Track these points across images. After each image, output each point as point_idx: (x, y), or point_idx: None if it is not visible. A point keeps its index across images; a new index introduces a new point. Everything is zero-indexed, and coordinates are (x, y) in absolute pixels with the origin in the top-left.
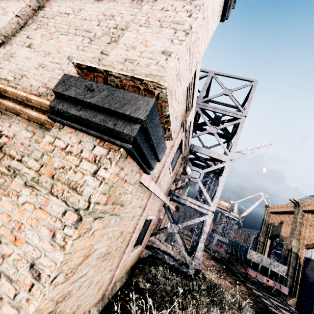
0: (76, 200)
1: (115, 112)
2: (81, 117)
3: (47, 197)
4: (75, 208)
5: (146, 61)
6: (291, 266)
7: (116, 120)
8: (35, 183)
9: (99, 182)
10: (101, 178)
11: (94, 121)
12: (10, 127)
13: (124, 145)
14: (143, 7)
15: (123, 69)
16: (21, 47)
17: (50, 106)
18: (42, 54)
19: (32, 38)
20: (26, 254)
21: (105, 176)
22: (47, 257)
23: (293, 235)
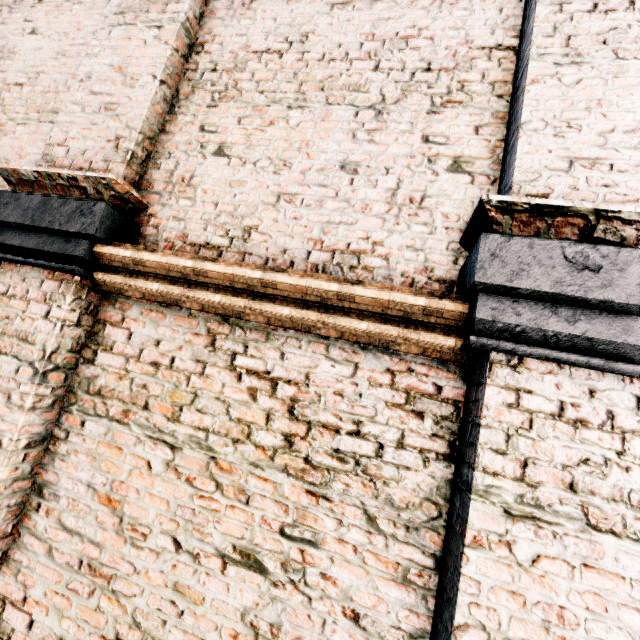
0: None
1: None
2: (587, 339)
3: (588, 537)
4: None
5: (632, 157)
6: None
7: None
8: (533, 507)
9: None
10: None
11: (636, 343)
12: (285, 360)
13: None
14: (473, 2)
15: (579, 187)
16: (202, 158)
17: (480, 320)
18: (268, 168)
19: (215, 129)
20: None
21: None
22: None
23: None
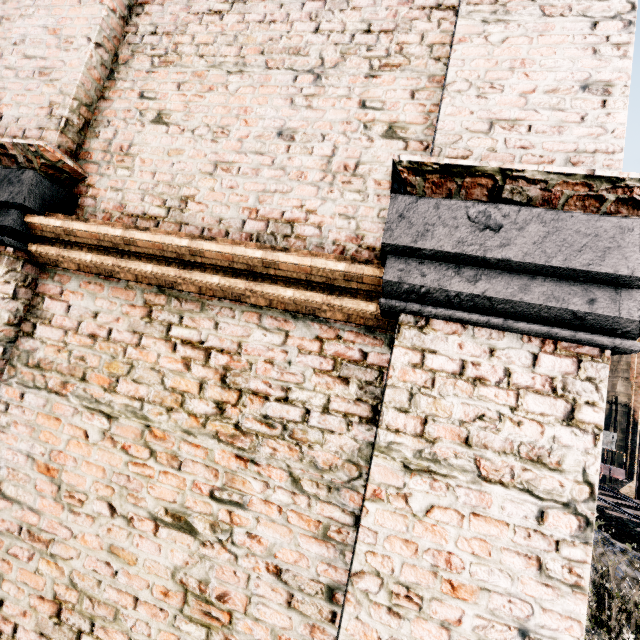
0: (554, 485)
1: (584, 274)
2: (486, 298)
3: (479, 488)
4: (561, 502)
5: (550, 118)
6: (619, 429)
7: (588, 291)
8: (430, 462)
9: (590, 437)
10: (591, 427)
11: (531, 302)
12: (219, 330)
13: (622, 345)
14: None
15: (497, 149)
16: (140, 126)
17: (388, 282)
18: (206, 136)
19: (154, 96)
20: (496, 614)
21: (598, 420)
22: (551, 612)
23: (616, 373)
